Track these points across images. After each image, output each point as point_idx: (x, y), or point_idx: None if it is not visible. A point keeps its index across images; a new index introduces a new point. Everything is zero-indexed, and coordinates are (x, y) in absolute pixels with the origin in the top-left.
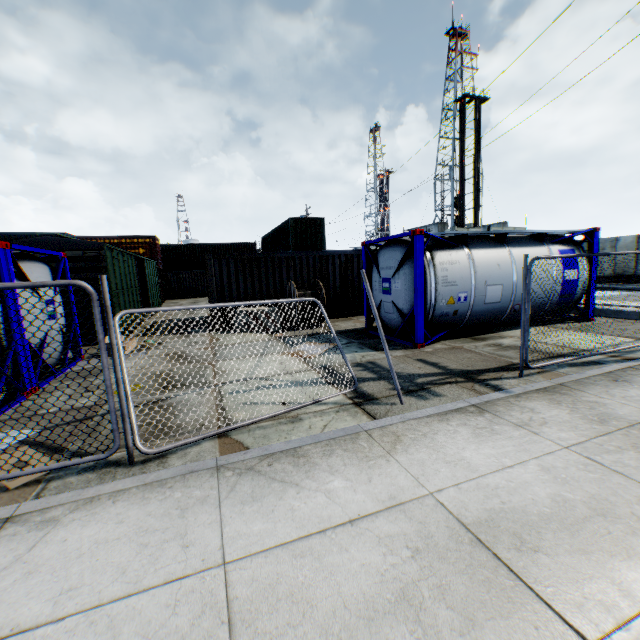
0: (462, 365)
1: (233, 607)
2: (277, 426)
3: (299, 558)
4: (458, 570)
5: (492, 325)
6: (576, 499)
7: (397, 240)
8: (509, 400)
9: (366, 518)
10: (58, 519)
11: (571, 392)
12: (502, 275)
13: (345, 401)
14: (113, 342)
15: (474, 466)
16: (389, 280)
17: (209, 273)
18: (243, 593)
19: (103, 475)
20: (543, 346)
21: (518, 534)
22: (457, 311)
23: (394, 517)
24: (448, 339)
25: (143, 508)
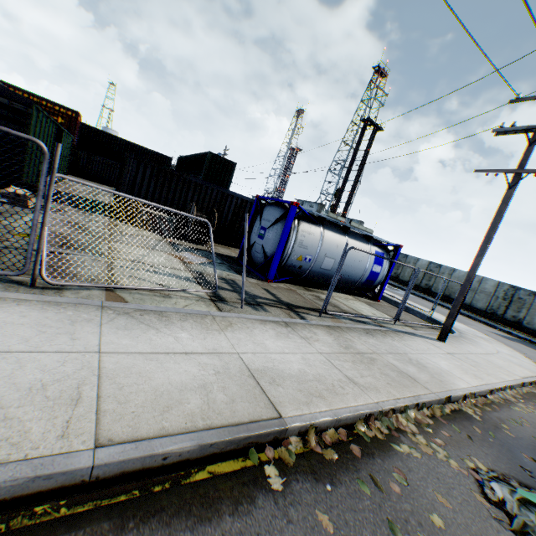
0: (290, 300)
1: (103, 371)
2: (152, 296)
3: (149, 361)
4: (236, 384)
5: (322, 285)
6: (311, 373)
7: (280, 203)
8: (306, 325)
9: (195, 354)
10: None
11: (341, 331)
12: (337, 253)
13: (205, 296)
14: (50, 194)
15: (268, 348)
16: (265, 229)
17: (126, 169)
18: (110, 367)
19: (8, 287)
20: (343, 306)
21: (274, 378)
22: (302, 266)
23: (212, 357)
24: (290, 283)
25: (43, 313)
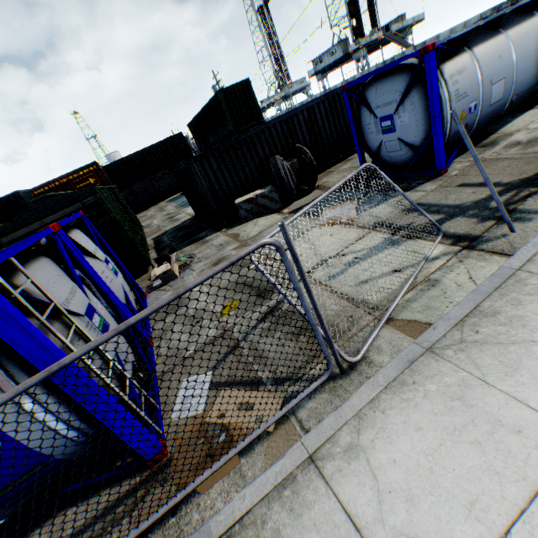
0: (512, 175)
1: None
2: (424, 294)
3: None
4: None
5: None
6: None
7: (392, 69)
8: None
9: None
10: (357, 444)
11: None
12: (503, 68)
13: (452, 249)
14: (308, 285)
15: None
16: (390, 117)
17: (196, 178)
18: None
19: (333, 392)
20: None
21: None
22: (467, 124)
23: None
24: (457, 156)
25: (419, 410)
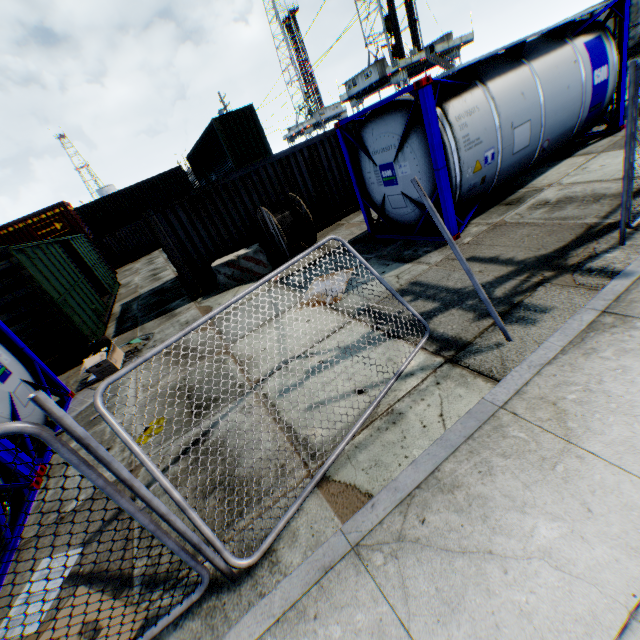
0: (529, 250)
1: None
2: (379, 437)
3: None
4: None
5: None
6: None
7: (387, 105)
8: None
9: None
10: None
11: None
12: (528, 107)
13: (433, 361)
14: (124, 478)
15: None
16: (390, 166)
17: (159, 234)
18: None
19: (209, 618)
20: (601, 186)
21: None
22: (485, 177)
23: None
24: (477, 215)
25: None
